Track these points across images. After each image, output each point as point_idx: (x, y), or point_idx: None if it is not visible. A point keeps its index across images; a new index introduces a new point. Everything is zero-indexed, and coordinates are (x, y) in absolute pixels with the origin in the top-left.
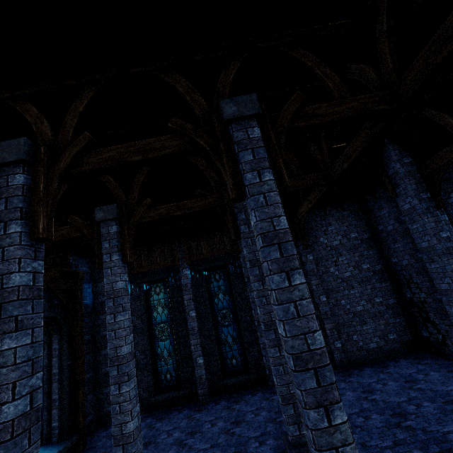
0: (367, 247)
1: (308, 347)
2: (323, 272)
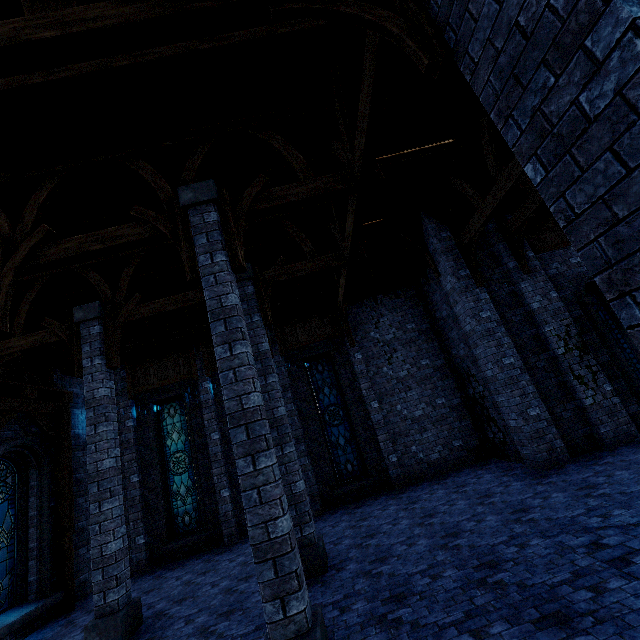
0: (426, 339)
1: (242, 407)
2: (375, 373)
